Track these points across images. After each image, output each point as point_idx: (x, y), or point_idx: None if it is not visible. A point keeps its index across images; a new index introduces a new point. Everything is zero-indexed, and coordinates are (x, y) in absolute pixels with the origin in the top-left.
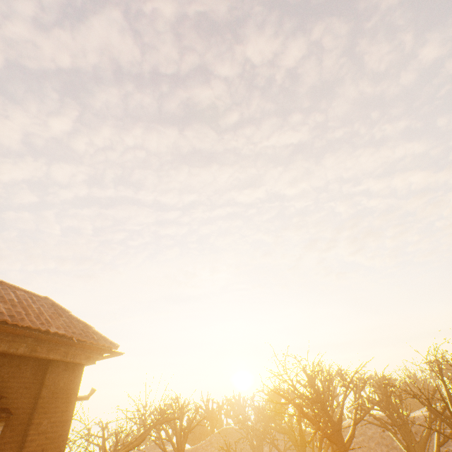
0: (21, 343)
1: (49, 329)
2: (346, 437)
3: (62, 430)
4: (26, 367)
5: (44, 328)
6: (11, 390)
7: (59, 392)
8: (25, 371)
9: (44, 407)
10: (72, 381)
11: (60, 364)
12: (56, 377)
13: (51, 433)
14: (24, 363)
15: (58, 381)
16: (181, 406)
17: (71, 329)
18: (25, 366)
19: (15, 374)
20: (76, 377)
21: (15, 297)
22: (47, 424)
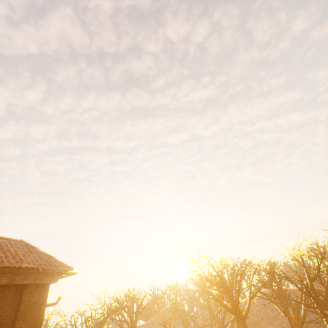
0: (3, 277)
1: (22, 265)
2: (245, 309)
3: None
4: (8, 291)
5: (18, 265)
6: None
7: (33, 304)
8: (8, 294)
9: (23, 315)
10: (41, 296)
11: (32, 285)
12: (30, 295)
13: None
14: (7, 289)
15: (32, 297)
16: (132, 296)
17: (38, 262)
18: (8, 291)
19: (1, 297)
20: (44, 293)
21: None
22: (25, 327)
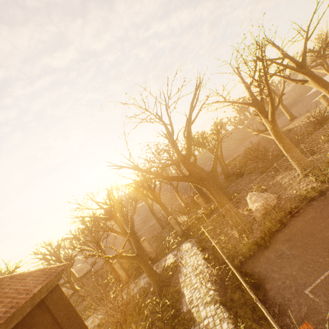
0: None
1: None
2: (126, 210)
3: None
4: None
5: None
6: None
7: None
8: None
9: None
10: None
11: None
12: None
13: None
14: None
15: None
16: (49, 244)
17: None
18: None
19: None
20: None
21: None
22: None
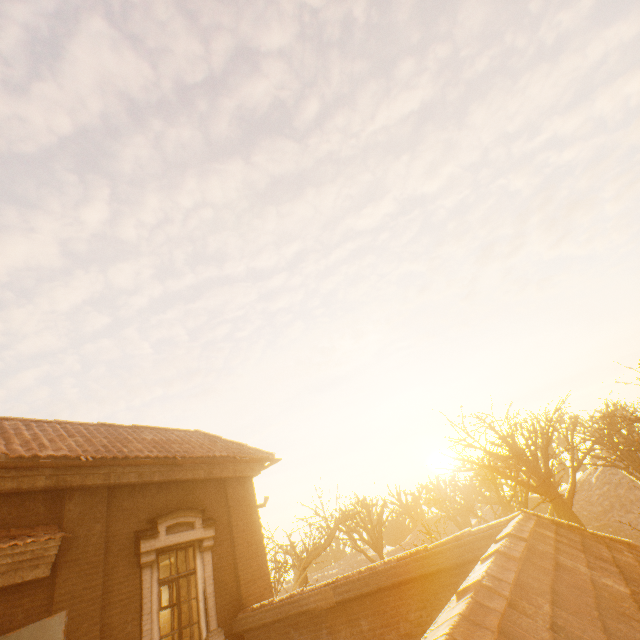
0: (200, 470)
1: (215, 454)
2: (567, 488)
3: (256, 528)
4: (210, 487)
5: (212, 454)
6: (208, 505)
7: (242, 501)
8: (211, 490)
9: (236, 513)
10: (248, 491)
11: (233, 479)
12: (235, 490)
13: (249, 531)
14: (207, 485)
15: (238, 493)
16: (364, 503)
17: (230, 450)
18: (209, 487)
19: (205, 494)
20: (250, 487)
21: (176, 437)
22: (243, 525)
